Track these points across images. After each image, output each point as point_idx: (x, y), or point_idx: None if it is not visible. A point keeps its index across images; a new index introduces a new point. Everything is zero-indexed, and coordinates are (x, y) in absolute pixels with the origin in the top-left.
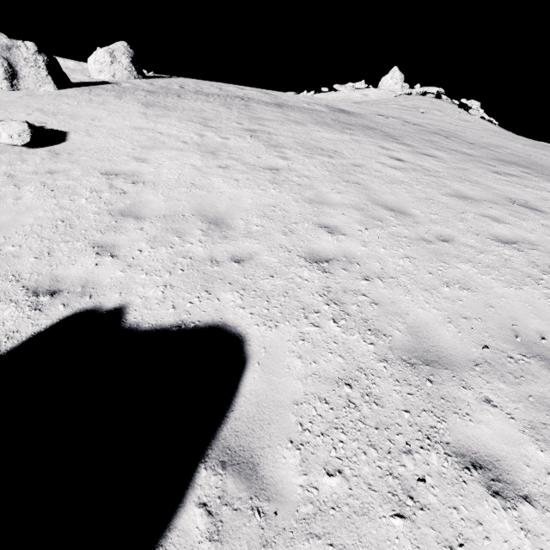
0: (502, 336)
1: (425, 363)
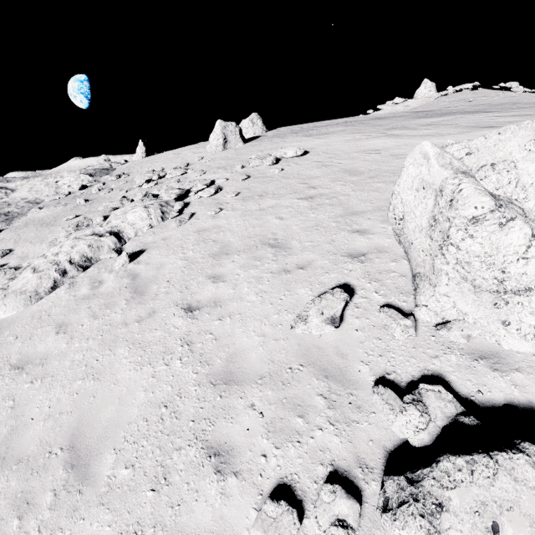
0: None
1: None
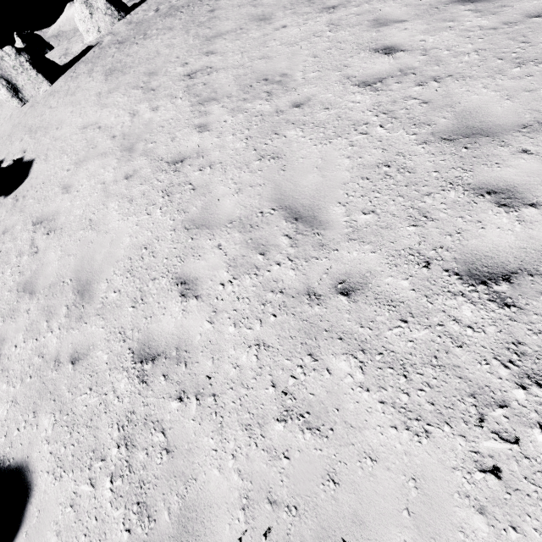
0: None
1: None
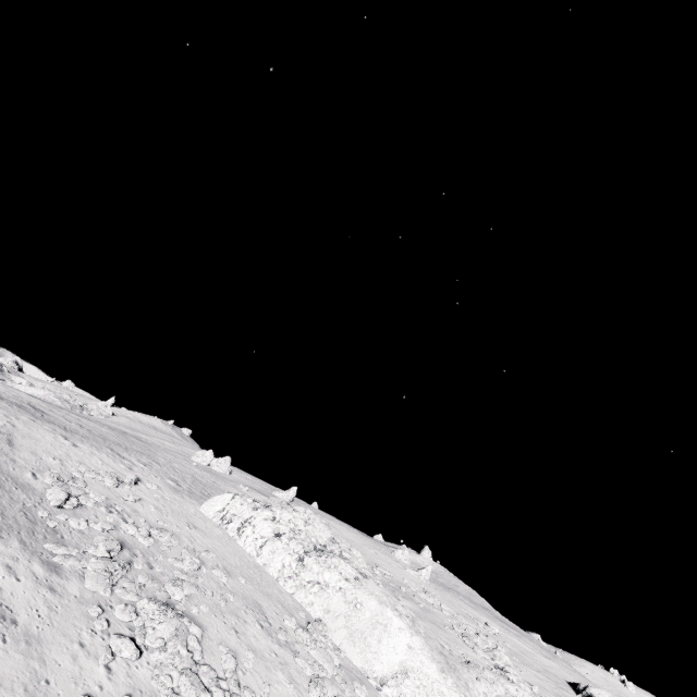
0: None
1: None
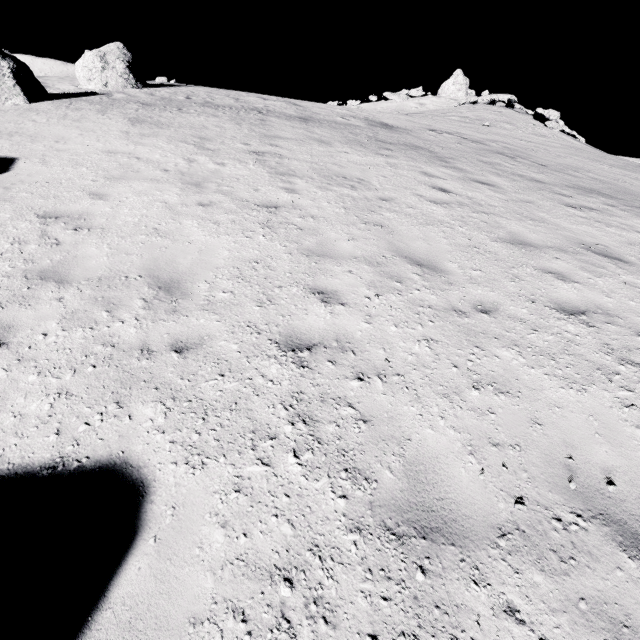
0: (548, 478)
1: (421, 534)
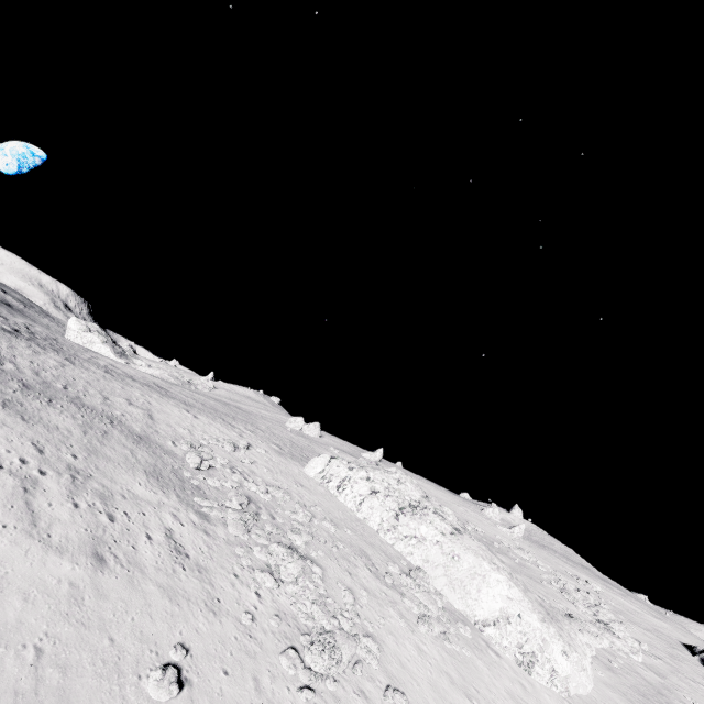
0: None
1: None
